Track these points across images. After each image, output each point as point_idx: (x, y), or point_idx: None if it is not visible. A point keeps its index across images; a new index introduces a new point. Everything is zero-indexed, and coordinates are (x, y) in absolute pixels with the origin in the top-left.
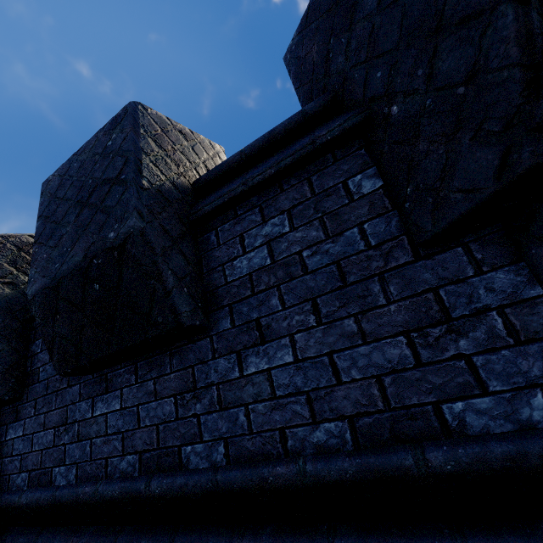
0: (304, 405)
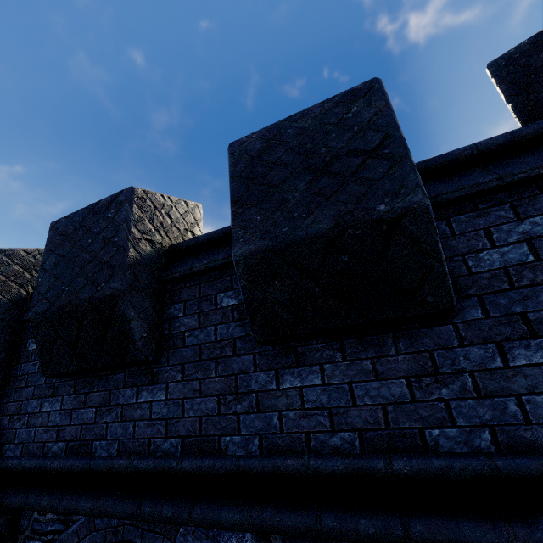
0: None
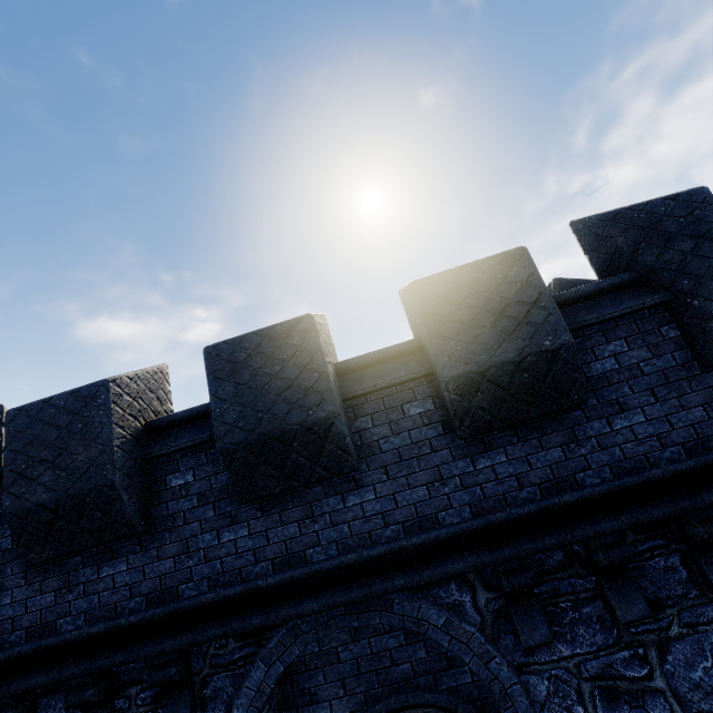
0: (656, 442)
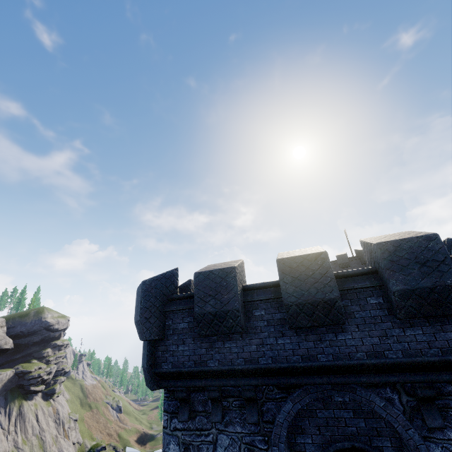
0: None
